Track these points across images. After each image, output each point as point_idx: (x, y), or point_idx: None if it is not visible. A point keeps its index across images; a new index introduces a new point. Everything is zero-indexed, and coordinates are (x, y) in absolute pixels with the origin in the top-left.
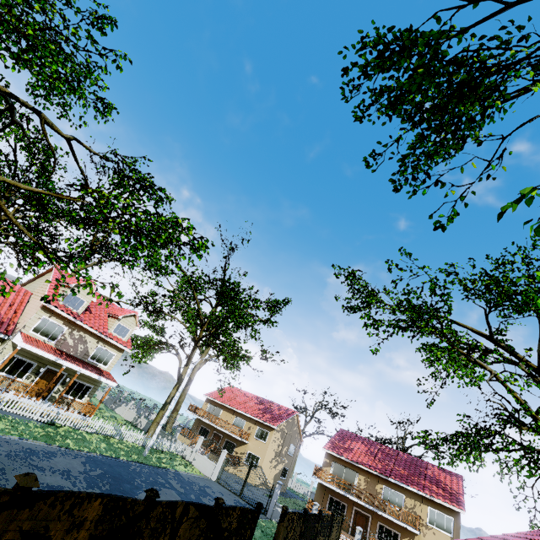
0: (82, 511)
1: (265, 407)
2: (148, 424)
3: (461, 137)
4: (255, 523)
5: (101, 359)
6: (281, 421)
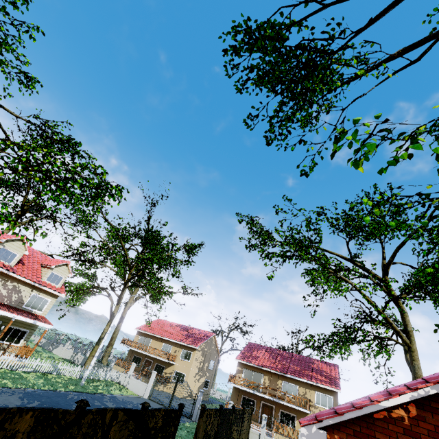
0: (13, 425)
1: (188, 332)
2: (85, 359)
3: (308, 103)
4: (178, 420)
5: (36, 305)
6: (201, 342)
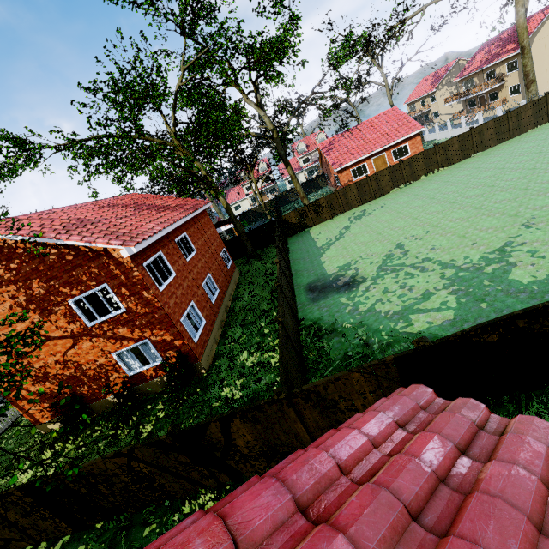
0: None
1: (435, 78)
2: None
3: None
4: None
5: None
6: (438, 83)
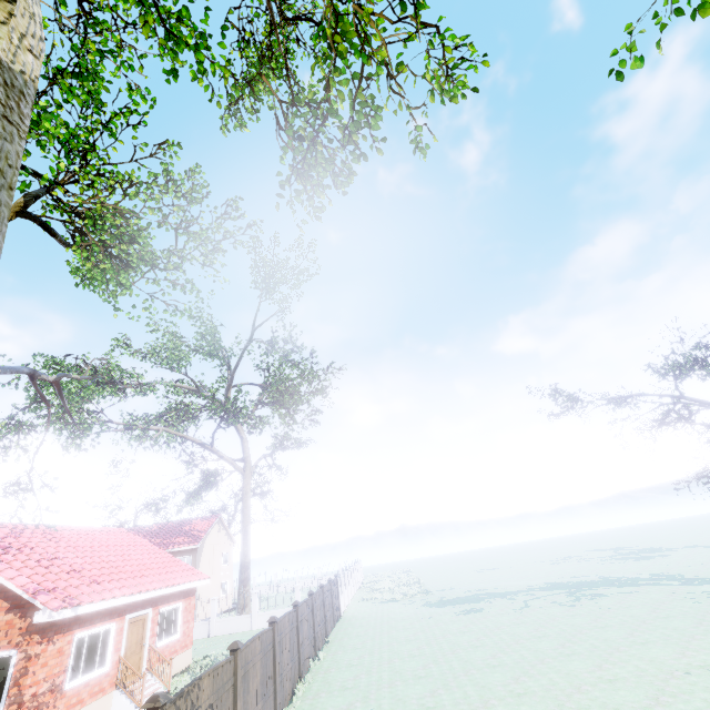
0: None
1: None
2: None
3: None
4: None
5: None
6: None
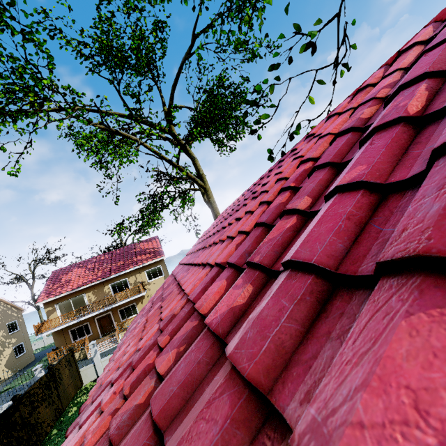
0: None
1: None
2: None
3: None
4: None
5: None
6: None
